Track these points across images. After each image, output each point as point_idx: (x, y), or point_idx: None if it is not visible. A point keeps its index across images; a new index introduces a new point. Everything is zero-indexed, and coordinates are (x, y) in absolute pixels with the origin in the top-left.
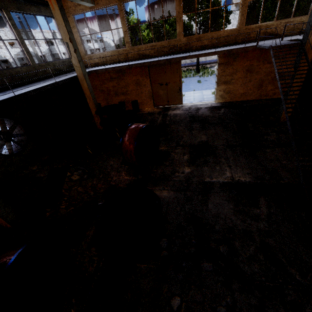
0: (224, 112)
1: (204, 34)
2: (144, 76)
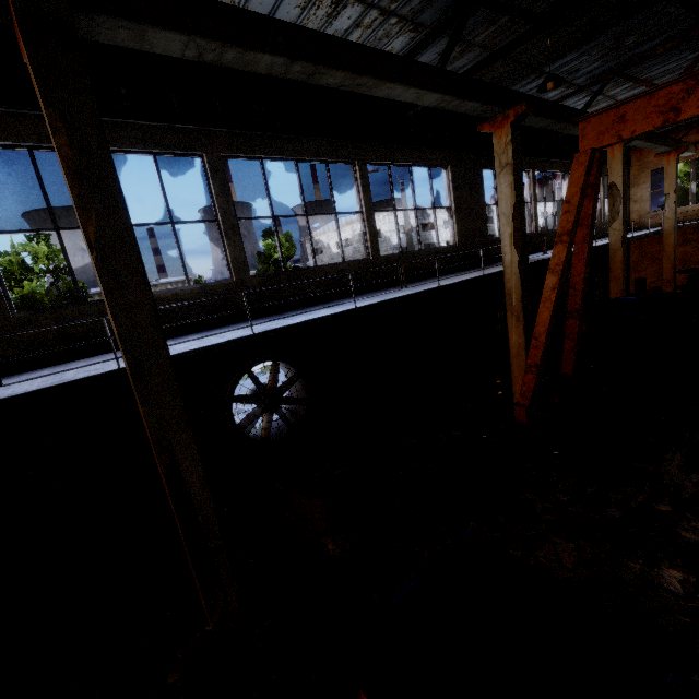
0: None
1: None
2: None
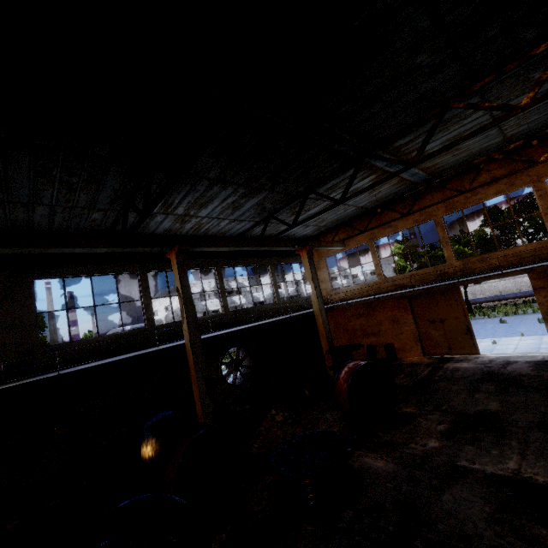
0: None
1: (491, 254)
2: (403, 311)
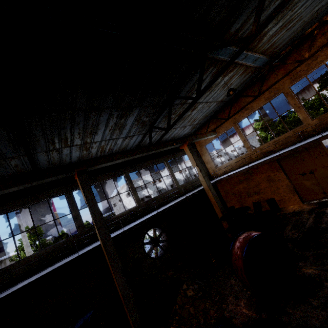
0: None
1: None
2: (274, 171)
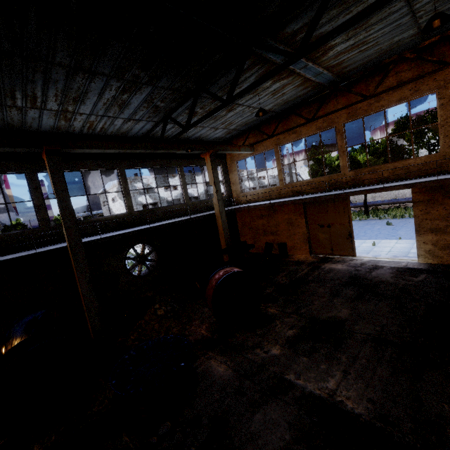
0: (421, 281)
1: (381, 165)
2: (297, 215)
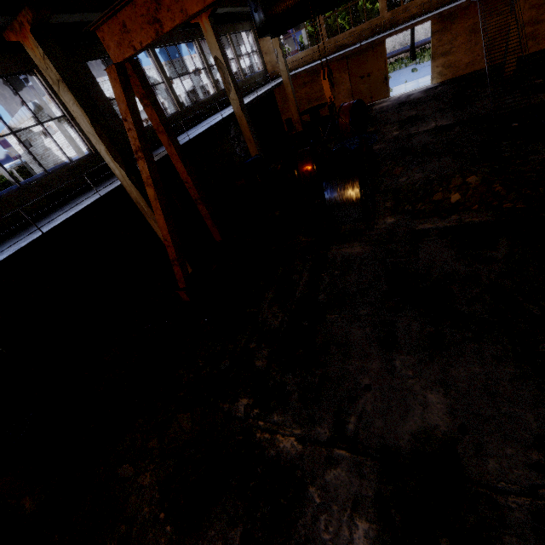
0: (441, 89)
1: (412, 2)
2: (341, 72)
